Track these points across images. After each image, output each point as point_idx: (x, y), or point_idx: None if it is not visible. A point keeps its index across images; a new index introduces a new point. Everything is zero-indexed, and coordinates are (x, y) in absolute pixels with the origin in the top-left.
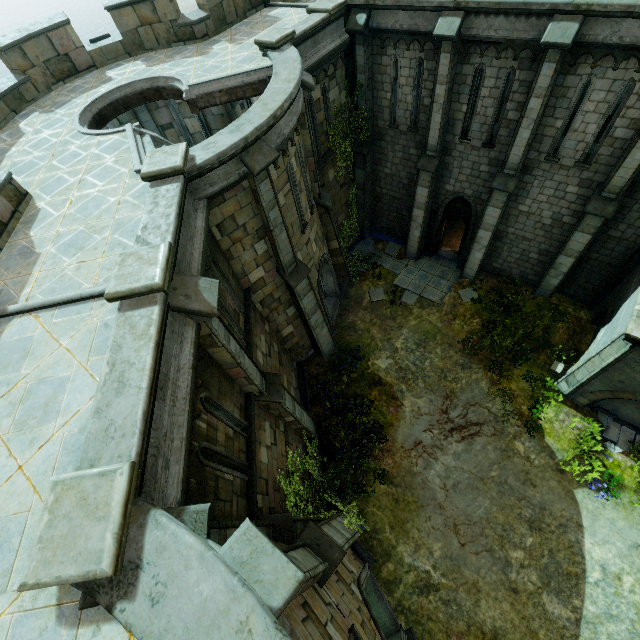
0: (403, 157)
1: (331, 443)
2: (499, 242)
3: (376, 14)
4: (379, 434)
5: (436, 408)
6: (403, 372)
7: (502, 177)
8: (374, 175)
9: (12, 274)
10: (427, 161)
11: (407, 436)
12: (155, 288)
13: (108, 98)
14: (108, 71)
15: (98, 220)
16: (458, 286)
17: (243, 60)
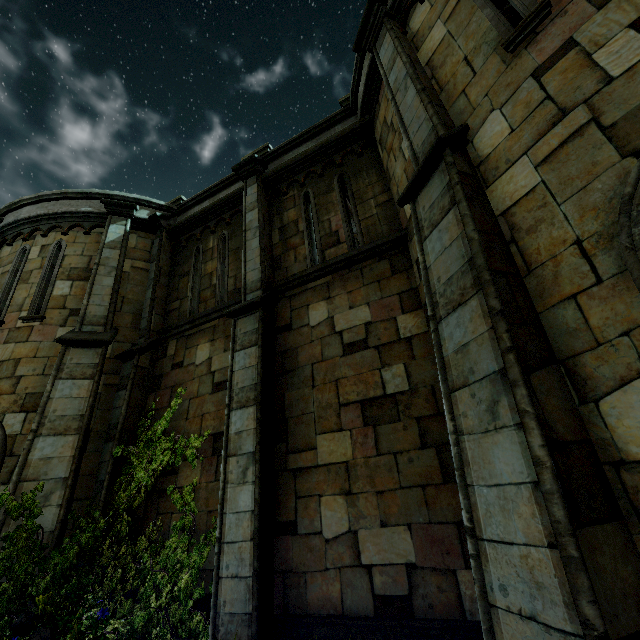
0: None
1: None
2: None
3: None
4: None
5: None
6: None
7: None
8: None
9: None
10: None
11: None
12: None
13: None
14: None
15: None
16: None
17: None
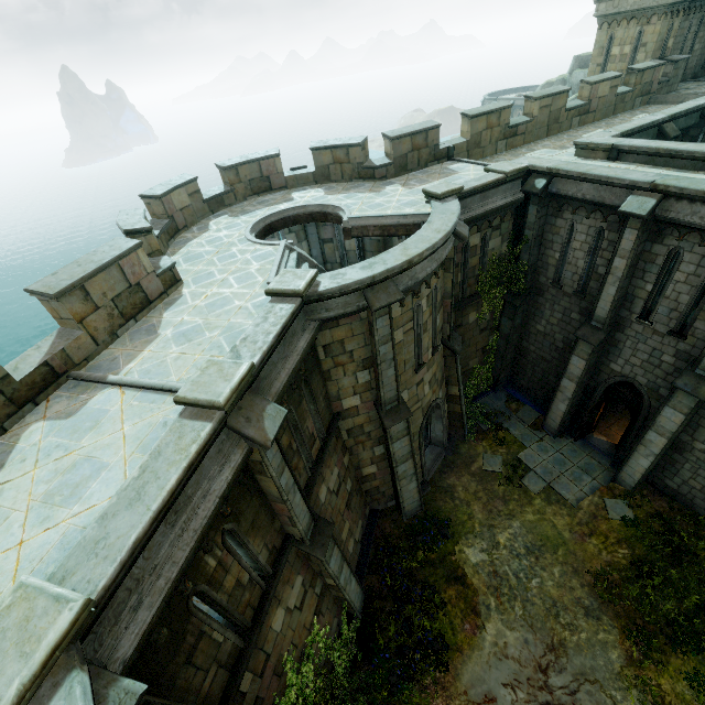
0: (562, 319)
1: (375, 635)
2: (679, 455)
3: (557, 181)
4: (439, 655)
5: (531, 657)
6: (497, 580)
7: (692, 377)
8: (523, 328)
9: (131, 346)
10: (590, 331)
11: (477, 679)
12: (216, 405)
13: (283, 214)
14: (294, 192)
15: (216, 318)
16: (606, 491)
17: (406, 203)
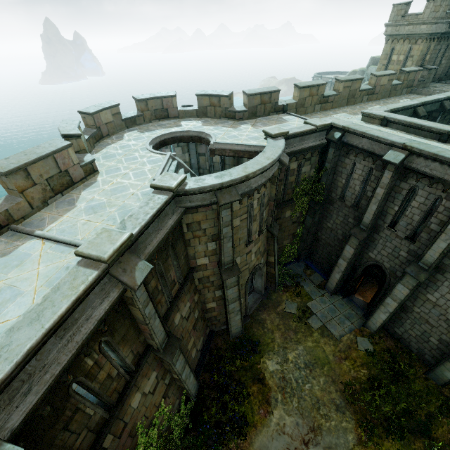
0: (343, 221)
1: (202, 412)
2: (404, 314)
3: (348, 135)
4: (242, 428)
5: (299, 434)
6: (284, 383)
7: (416, 267)
8: (319, 224)
9: (56, 212)
10: (358, 231)
11: (263, 446)
12: (102, 260)
13: (173, 134)
14: (183, 121)
15: (116, 199)
16: (358, 332)
17: (252, 137)
